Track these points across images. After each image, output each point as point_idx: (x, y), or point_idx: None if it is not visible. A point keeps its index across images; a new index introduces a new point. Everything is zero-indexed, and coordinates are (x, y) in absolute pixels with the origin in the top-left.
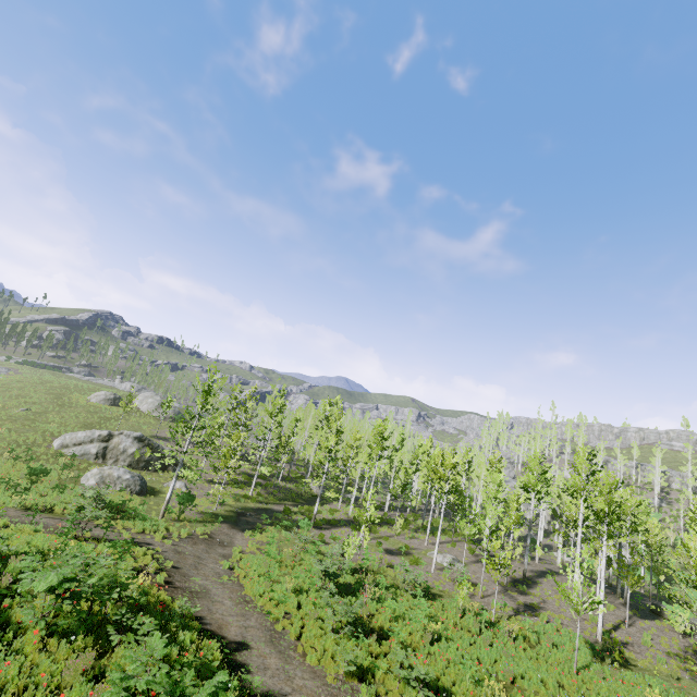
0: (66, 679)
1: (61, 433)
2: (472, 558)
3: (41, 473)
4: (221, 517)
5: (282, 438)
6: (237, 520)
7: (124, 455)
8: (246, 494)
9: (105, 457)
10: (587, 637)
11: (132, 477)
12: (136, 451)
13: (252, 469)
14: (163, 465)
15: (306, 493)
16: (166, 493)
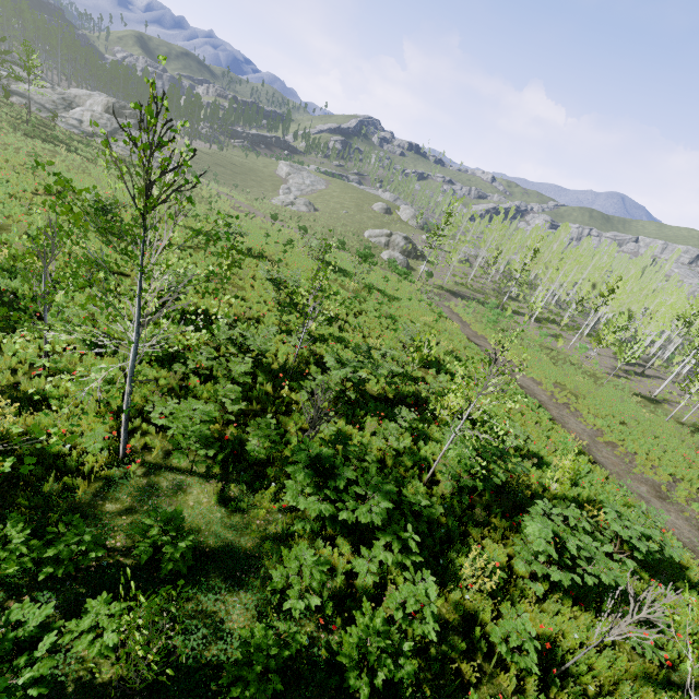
0: (409, 293)
1: (366, 229)
2: (611, 356)
3: (369, 248)
4: (446, 290)
5: (495, 251)
6: (455, 293)
7: (398, 247)
8: (462, 283)
9: (388, 246)
10: (645, 394)
11: (403, 259)
12: (404, 245)
13: (469, 271)
14: (417, 256)
15: (505, 295)
16: (418, 271)
